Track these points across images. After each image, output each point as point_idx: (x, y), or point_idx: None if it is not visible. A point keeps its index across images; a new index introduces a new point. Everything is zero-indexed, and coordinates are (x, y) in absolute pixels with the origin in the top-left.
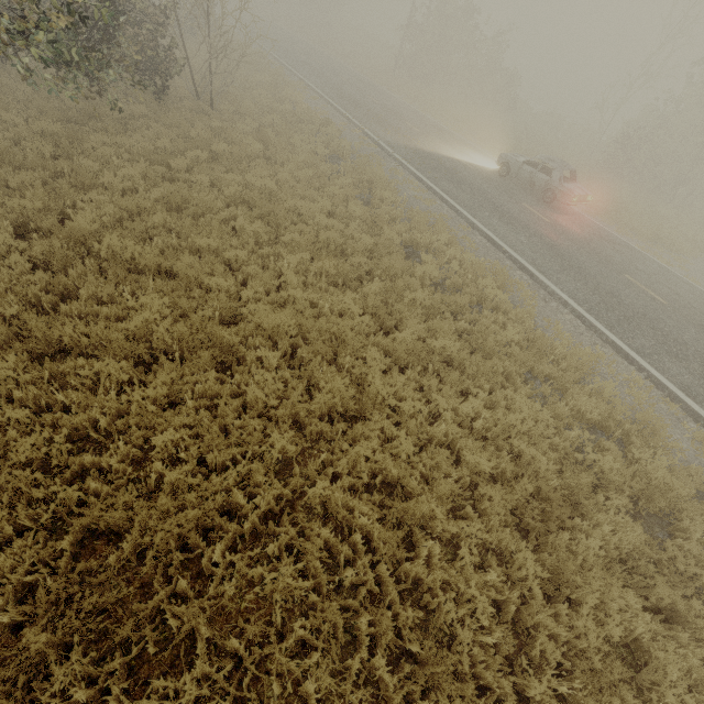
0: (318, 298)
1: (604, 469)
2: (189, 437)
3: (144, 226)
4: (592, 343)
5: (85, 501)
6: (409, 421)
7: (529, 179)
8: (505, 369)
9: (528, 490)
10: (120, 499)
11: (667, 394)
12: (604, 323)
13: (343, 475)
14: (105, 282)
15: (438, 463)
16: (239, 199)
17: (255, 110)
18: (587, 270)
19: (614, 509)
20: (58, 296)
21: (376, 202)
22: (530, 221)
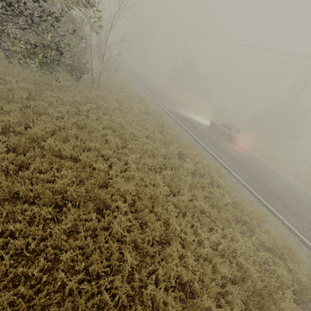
0: (143, 176)
1: (280, 275)
2: (79, 253)
3: (65, 134)
4: (257, 205)
5: (12, 299)
6: (191, 246)
7: (222, 130)
8: (226, 217)
9: (251, 289)
10: (37, 300)
11: (292, 232)
12: (261, 196)
13: (160, 279)
14: (43, 160)
15: (204, 271)
16: (109, 126)
17: (115, 90)
18: (249, 170)
19: (289, 300)
20: (17, 166)
21: (165, 133)
22: (225, 147)
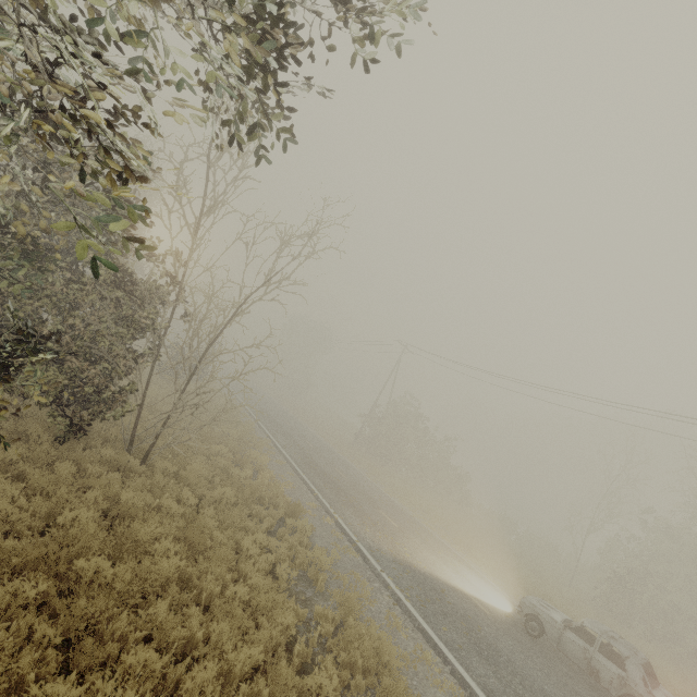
0: None
1: None
2: None
3: None
4: None
5: None
6: None
7: (585, 660)
8: None
9: None
10: None
11: None
12: None
13: None
14: None
15: None
16: None
17: (205, 472)
18: None
19: None
20: None
21: None
22: None
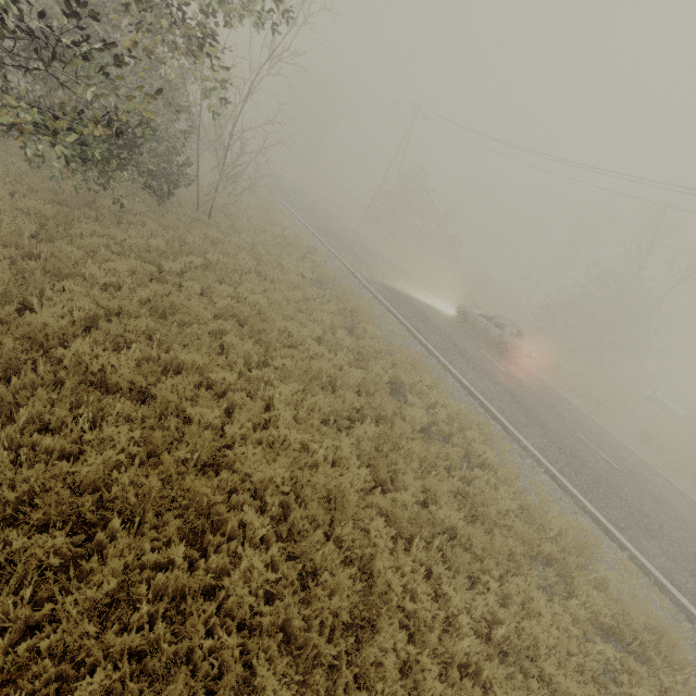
0: (310, 439)
1: None
2: (131, 671)
3: (121, 328)
4: (572, 511)
5: None
6: (428, 636)
7: (484, 330)
8: (507, 546)
9: None
10: None
11: (653, 581)
12: (578, 488)
13: None
14: (56, 396)
15: None
16: (230, 312)
17: (249, 227)
18: (548, 425)
19: None
20: None
21: (360, 333)
22: (491, 369)
